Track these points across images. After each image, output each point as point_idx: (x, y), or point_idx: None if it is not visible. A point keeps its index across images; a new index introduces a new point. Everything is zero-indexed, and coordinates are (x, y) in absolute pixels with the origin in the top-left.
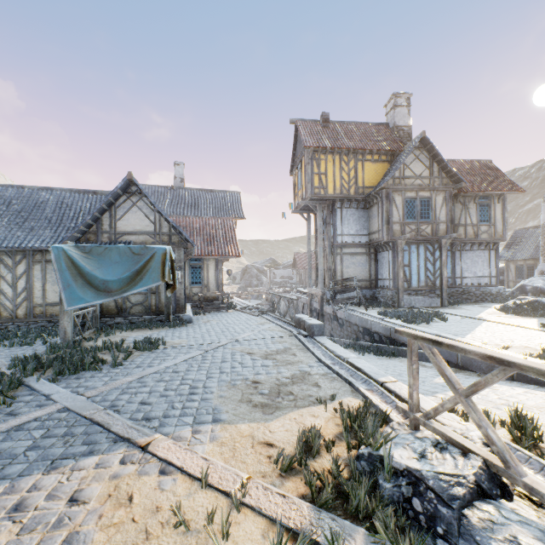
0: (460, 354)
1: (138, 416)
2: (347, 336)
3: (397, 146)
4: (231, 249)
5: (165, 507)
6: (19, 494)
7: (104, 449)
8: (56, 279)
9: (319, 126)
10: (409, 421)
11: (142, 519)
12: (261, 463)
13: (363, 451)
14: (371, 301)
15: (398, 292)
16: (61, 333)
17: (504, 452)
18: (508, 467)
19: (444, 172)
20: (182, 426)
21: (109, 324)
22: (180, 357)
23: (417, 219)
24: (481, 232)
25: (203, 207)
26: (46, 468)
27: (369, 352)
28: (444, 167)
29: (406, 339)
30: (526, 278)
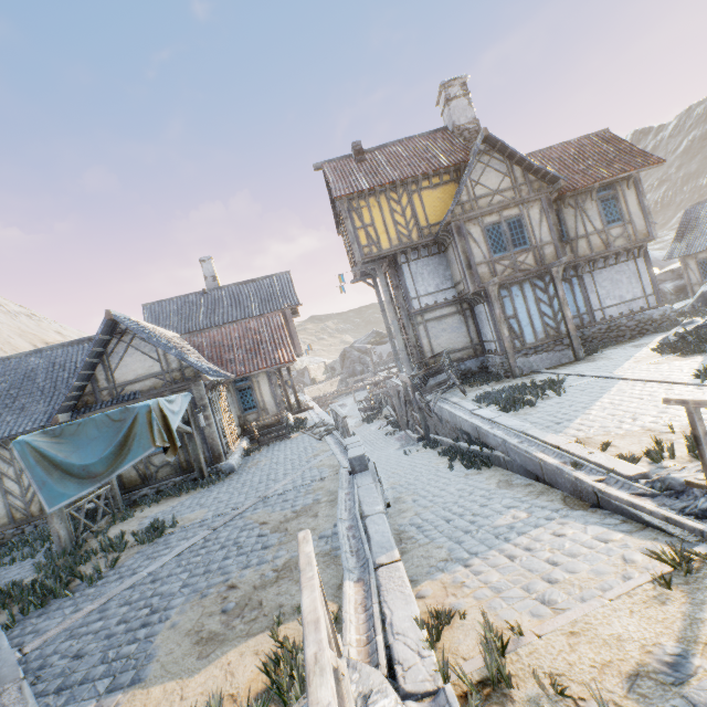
0: (543, 466)
1: (52, 687)
2: (449, 435)
3: (461, 155)
4: (282, 355)
5: None
6: None
7: None
8: None
9: (353, 162)
10: None
11: None
12: None
13: None
14: (479, 376)
15: (507, 357)
16: (55, 539)
17: None
18: None
19: (531, 173)
20: (88, 700)
21: (134, 500)
22: (177, 548)
23: (509, 250)
24: (613, 238)
25: (246, 305)
26: None
27: (462, 463)
28: (528, 167)
29: (493, 442)
30: None
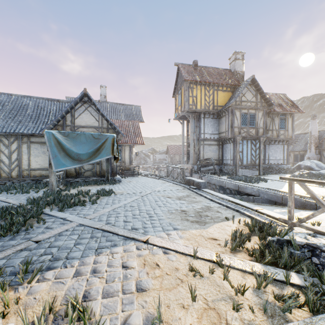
0: (284, 198)
1: (128, 228)
2: None
3: (236, 82)
4: (138, 140)
5: (180, 268)
6: (90, 265)
7: (121, 243)
8: (37, 154)
9: (192, 68)
10: (287, 225)
11: (172, 274)
12: (216, 247)
13: (272, 239)
14: (220, 172)
15: (236, 167)
16: (50, 185)
17: None
18: None
19: (263, 99)
20: (158, 232)
21: (71, 182)
22: (128, 199)
23: (248, 125)
24: (280, 134)
25: (118, 114)
26: (95, 253)
27: None
28: (263, 96)
29: (249, 191)
30: (299, 161)
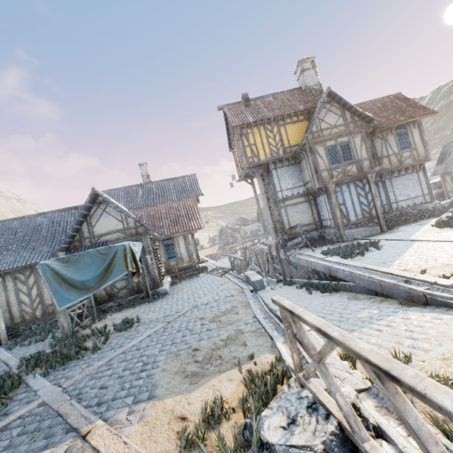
0: (382, 285)
1: (93, 402)
2: (302, 277)
3: (311, 104)
4: (193, 224)
5: None
6: None
7: (56, 441)
8: None
9: (242, 106)
10: (297, 379)
11: None
12: (169, 441)
13: (247, 421)
14: (319, 241)
15: (339, 229)
16: (60, 328)
17: (349, 417)
18: (354, 432)
19: (356, 116)
20: (122, 407)
21: (103, 309)
22: (146, 332)
23: (341, 162)
24: (404, 158)
25: (168, 194)
26: None
27: (316, 290)
28: (354, 112)
29: (341, 275)
30: None
